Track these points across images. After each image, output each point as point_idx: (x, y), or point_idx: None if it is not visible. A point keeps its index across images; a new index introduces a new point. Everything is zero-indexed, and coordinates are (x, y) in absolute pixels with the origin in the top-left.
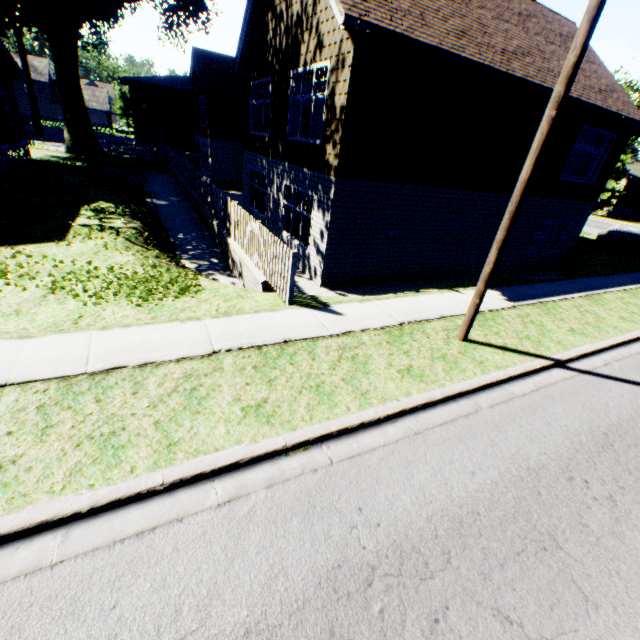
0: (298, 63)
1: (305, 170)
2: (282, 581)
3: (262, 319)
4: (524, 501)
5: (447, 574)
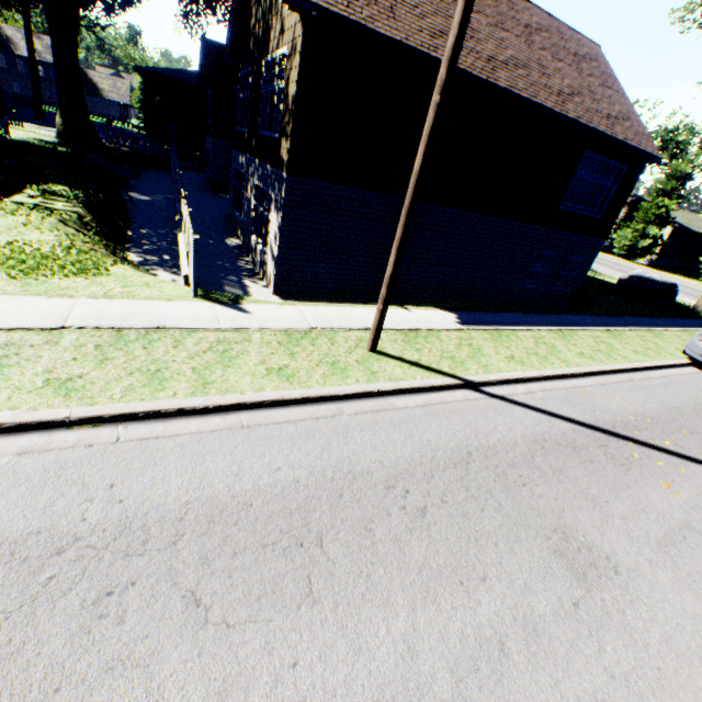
0: (268, 50)
1: (268, 167)
2: None
3: (149, 306)
4: (317, 500)
5: (163, 554)
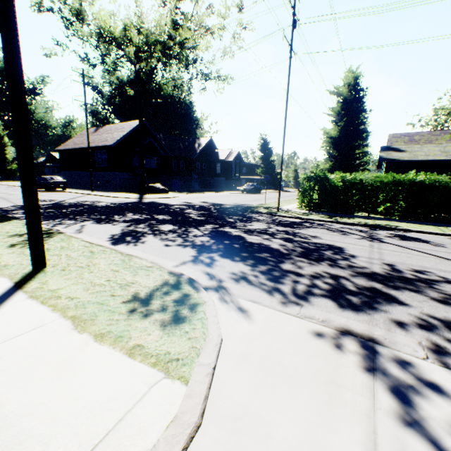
0: None
1: None
2: None
3: None
4: None
5: None
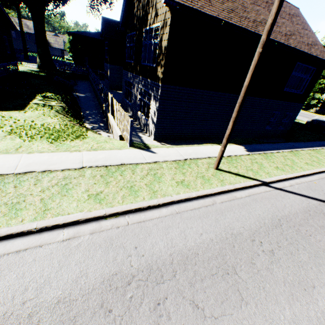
0: (147, 24)
1: (148, 80)
2: (84, 279)
3: (113, 153)
4: (224, 249)
5: (172, 282)
